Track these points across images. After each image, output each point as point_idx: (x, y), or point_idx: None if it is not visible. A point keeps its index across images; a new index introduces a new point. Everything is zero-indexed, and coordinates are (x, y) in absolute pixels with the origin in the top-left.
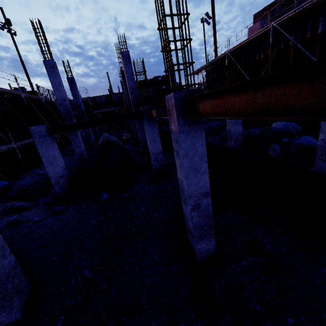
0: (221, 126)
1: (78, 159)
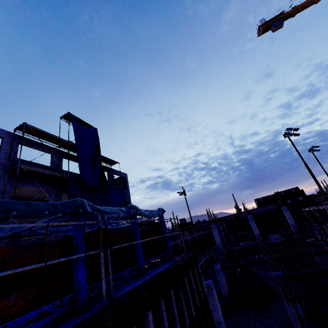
0: None
1: (228, 281)
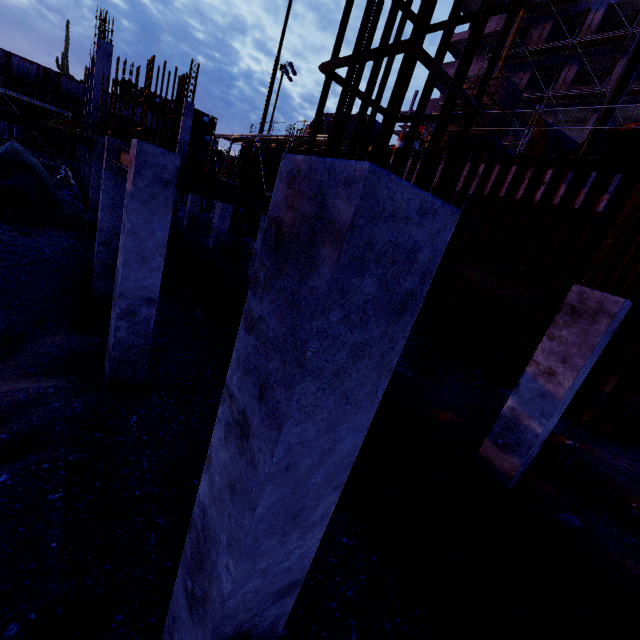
0: (231, 229)
1: None
